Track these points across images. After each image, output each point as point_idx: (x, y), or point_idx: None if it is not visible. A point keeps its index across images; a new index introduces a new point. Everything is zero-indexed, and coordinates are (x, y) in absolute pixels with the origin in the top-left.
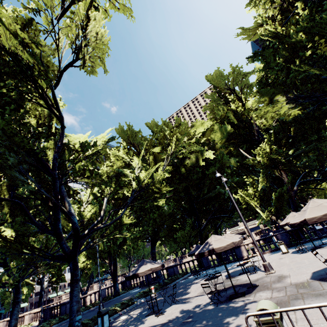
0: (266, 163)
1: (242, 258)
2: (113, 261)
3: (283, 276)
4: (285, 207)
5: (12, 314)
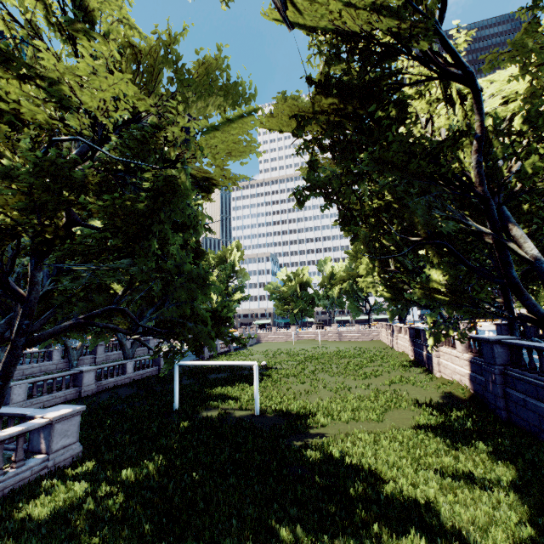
0: None
1: None
2: None
3: None
4: None
5: None
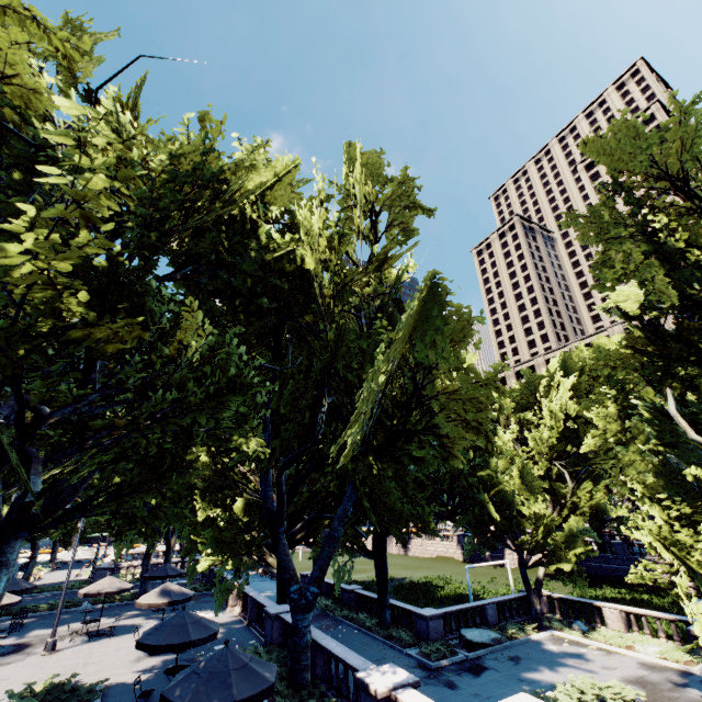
0: (206, 478)
1: (227, 606)
2: (165, 533)
3: (8, 664)
4: (225, 561)
5: (27, 567)
